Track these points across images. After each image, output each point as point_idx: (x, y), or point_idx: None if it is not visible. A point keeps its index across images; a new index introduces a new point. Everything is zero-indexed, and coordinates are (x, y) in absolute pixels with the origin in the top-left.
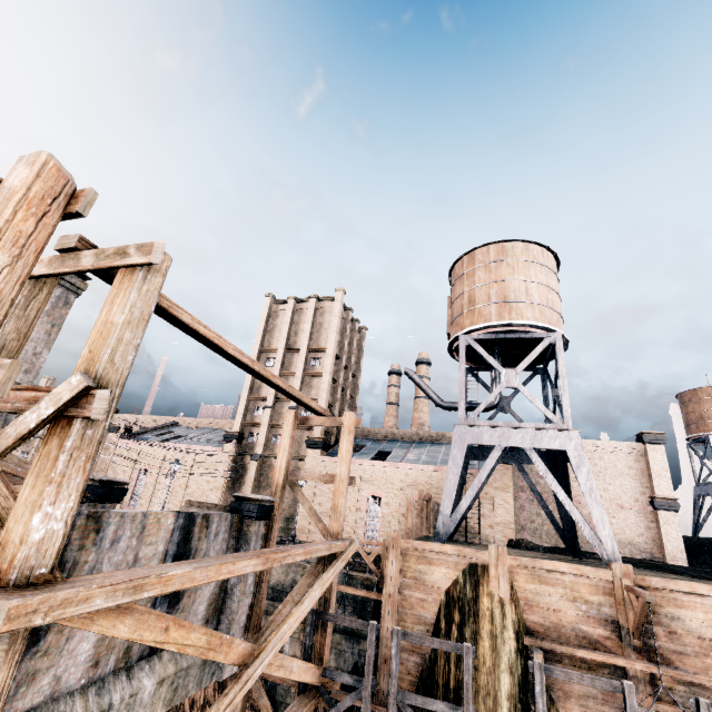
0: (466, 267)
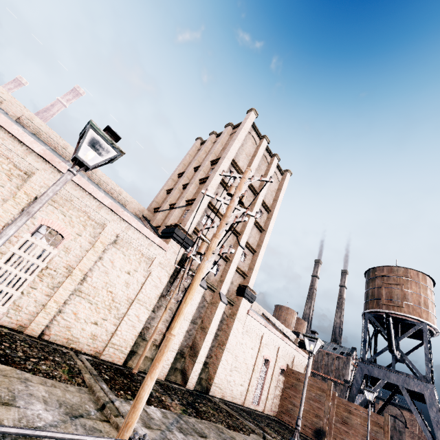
0: (421, 280)
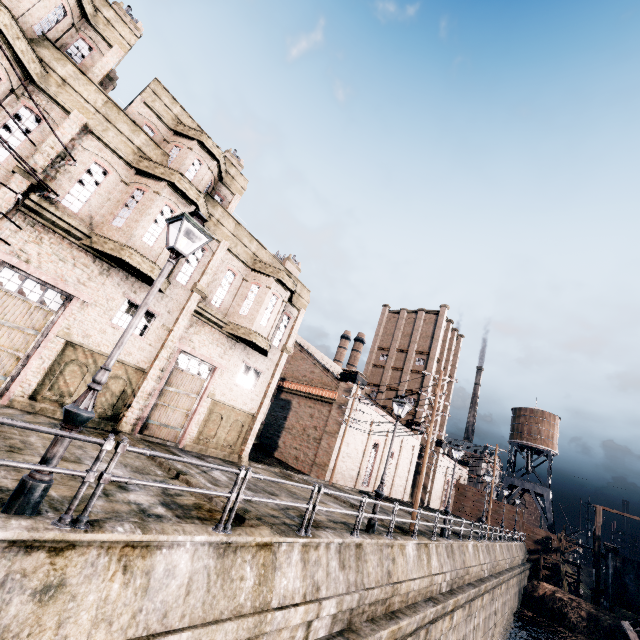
0: (552, 420)
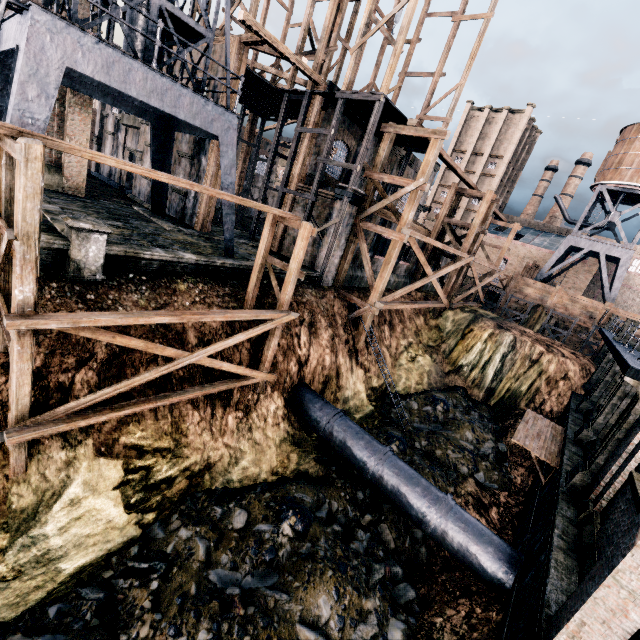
0: (632, 134)
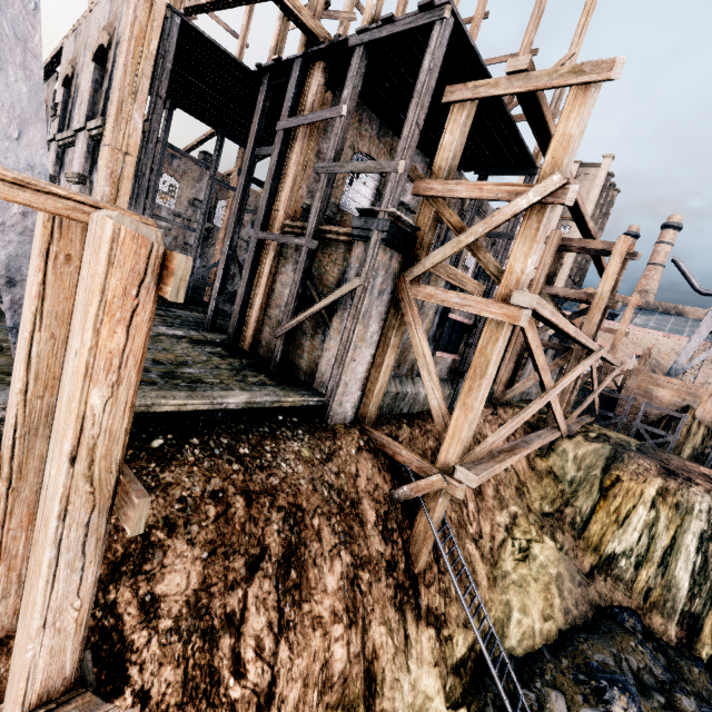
0: None
